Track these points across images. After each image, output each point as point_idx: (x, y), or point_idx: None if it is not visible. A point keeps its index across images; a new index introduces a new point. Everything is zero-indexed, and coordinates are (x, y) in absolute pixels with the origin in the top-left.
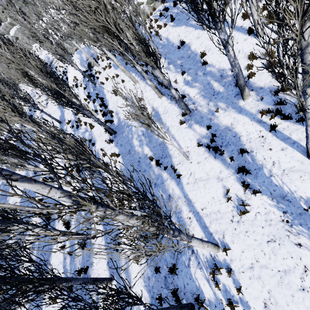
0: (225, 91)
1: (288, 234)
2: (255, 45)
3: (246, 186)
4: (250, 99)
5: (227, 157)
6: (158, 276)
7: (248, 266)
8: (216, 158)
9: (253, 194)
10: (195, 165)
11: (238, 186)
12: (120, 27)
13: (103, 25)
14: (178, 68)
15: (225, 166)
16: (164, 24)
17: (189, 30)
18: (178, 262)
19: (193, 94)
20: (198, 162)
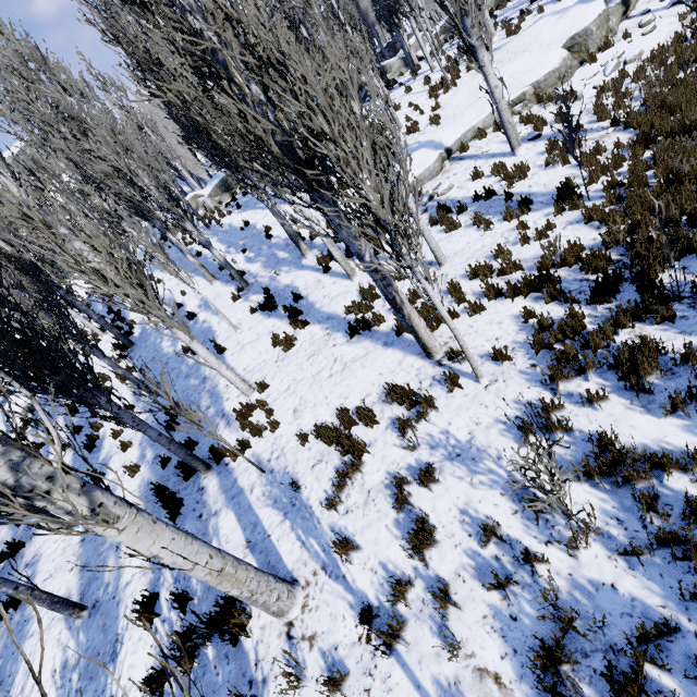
0: (290, 256)
1: (327, 343)
2: (318, 212)
3: (293, 320)
4: (312, 255)
5: (283, 311)
6: (165, 471)
7: (285, 389)
8: (271, 316)
9: (302, 329)
10: (245, 333)
11: (289, 329)
12: (137, 174)
13: (115, 172)
14: (239, 249)
15: (280, 319)
16: (228, 212)
17: (257, 212)
18: (200, 438)
19: (255, 269)
20: (249, 329)
